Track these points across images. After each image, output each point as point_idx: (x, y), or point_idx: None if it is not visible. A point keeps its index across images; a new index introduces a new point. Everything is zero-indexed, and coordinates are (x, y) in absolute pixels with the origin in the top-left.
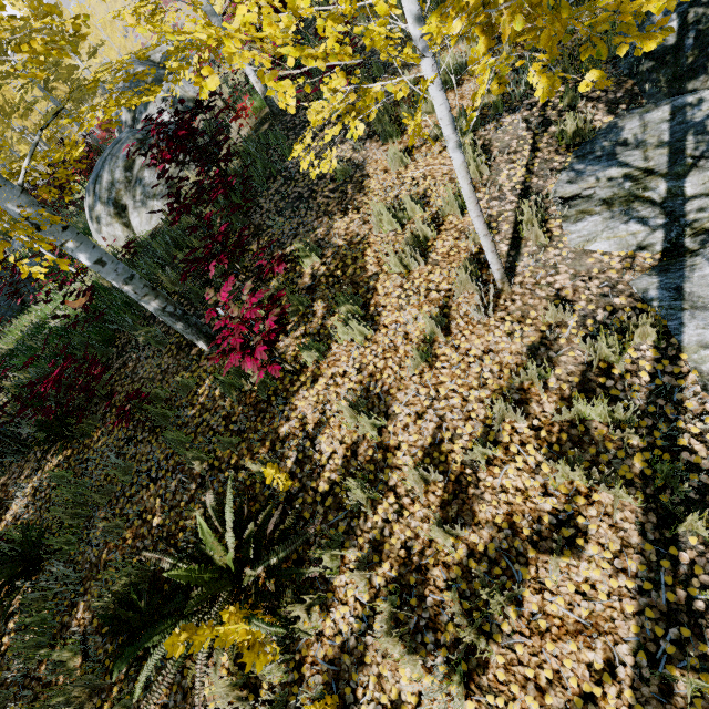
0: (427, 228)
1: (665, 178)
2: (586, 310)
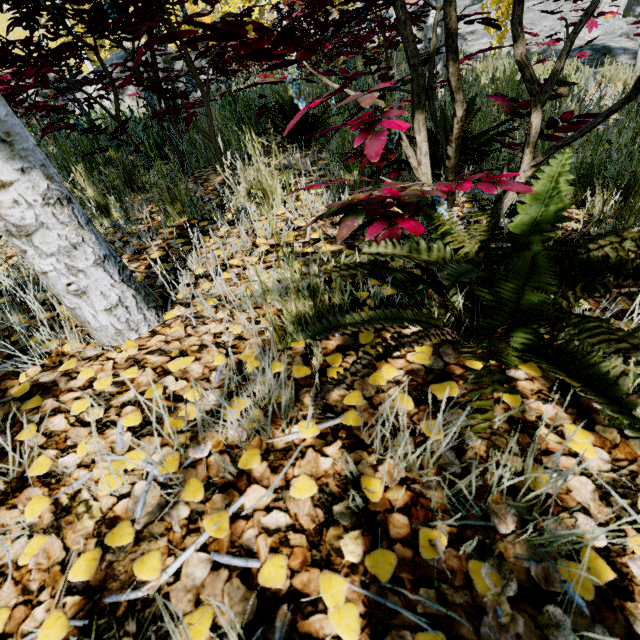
0: None
1: None
2: None
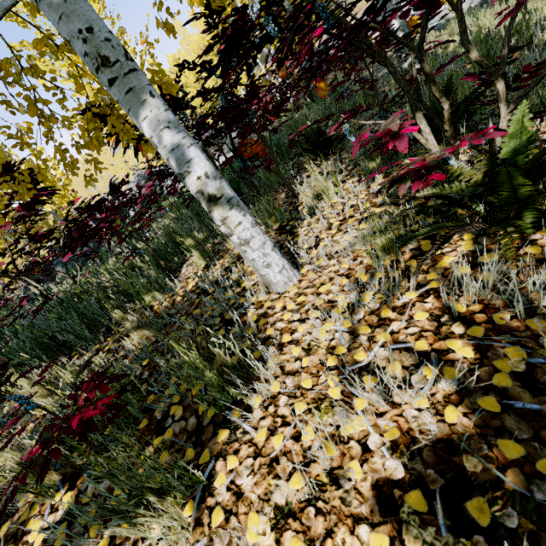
0: None
1: None
2: None
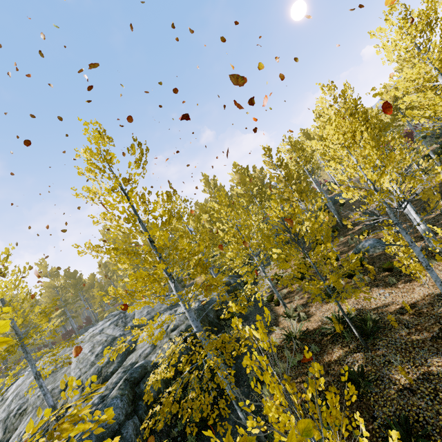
0: None
1: None
2: None
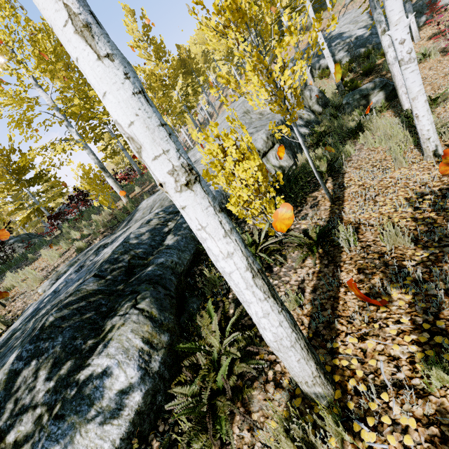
0: (12, 282)
1: (69, 266)
2: (9, 316)
